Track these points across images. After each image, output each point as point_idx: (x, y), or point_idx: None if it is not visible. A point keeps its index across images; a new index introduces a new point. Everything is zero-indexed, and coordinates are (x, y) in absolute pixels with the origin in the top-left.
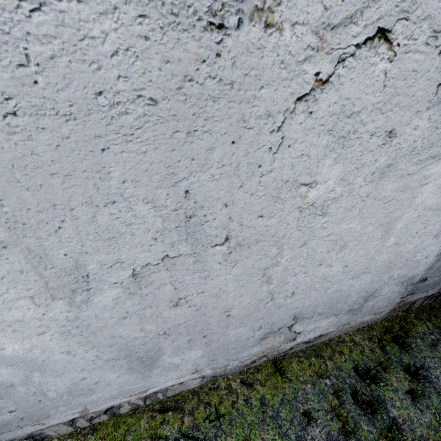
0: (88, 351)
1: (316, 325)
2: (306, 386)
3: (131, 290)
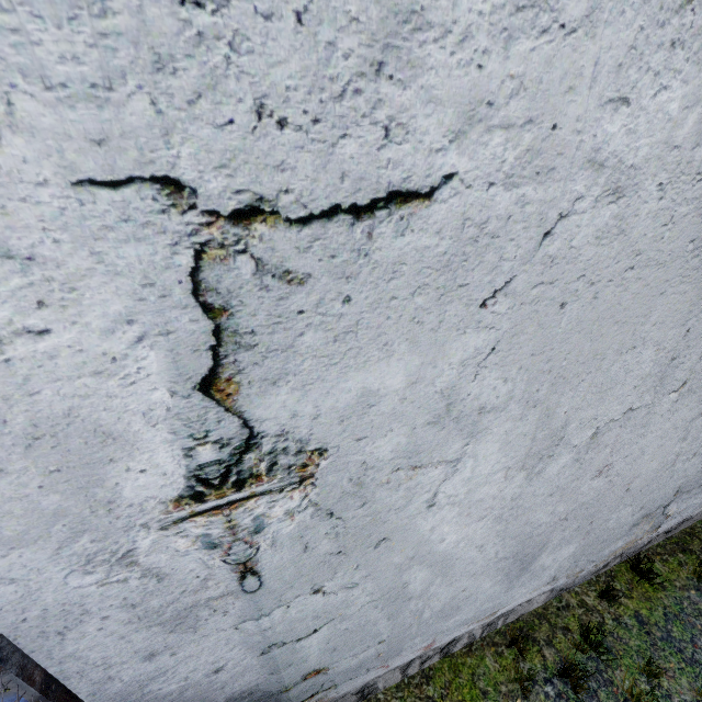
0: (495, 544)
1: (688, 503)
2: (689, 593)
3: (579, 455)
